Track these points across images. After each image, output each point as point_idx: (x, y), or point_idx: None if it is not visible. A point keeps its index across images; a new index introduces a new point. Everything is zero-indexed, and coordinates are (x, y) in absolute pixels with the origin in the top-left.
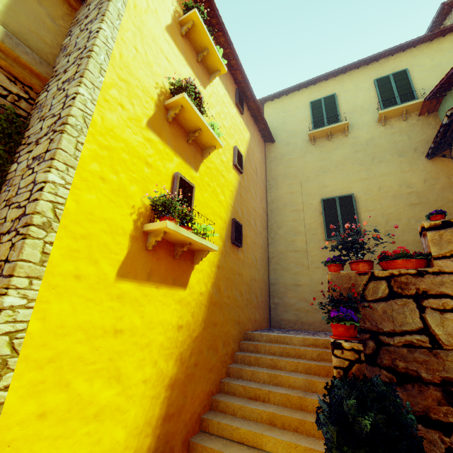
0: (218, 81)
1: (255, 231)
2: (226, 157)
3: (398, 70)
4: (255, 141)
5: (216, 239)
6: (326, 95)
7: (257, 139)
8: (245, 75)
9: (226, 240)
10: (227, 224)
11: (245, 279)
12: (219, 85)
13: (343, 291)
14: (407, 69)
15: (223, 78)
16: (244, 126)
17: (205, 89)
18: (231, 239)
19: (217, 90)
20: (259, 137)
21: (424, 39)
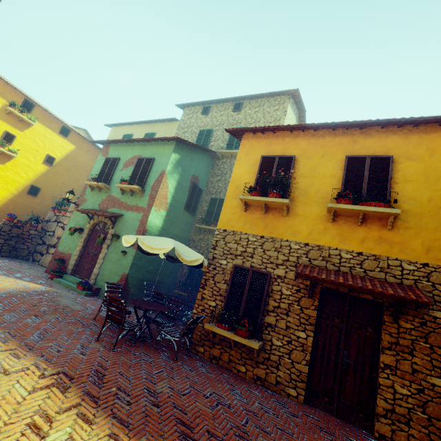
0: (40, 126)
1: (61, 194)
2: (36, 159)
3: (154, 132)
4: (84, 150)
5: (12, 190)
6: (131, 133)
7: (87, 149)
8: (63, 122)
9: (22, 192)
10: (26, 186)
11: (38, 211)
12: (41, 127)
13: (48, 218)
14: (155, 133)
15: (47, 123)
16: (68, 143)
17: (23, 132)
18: (27, 192)
19: (37, 130)
20: (92, 147)
21: (165, 120)
